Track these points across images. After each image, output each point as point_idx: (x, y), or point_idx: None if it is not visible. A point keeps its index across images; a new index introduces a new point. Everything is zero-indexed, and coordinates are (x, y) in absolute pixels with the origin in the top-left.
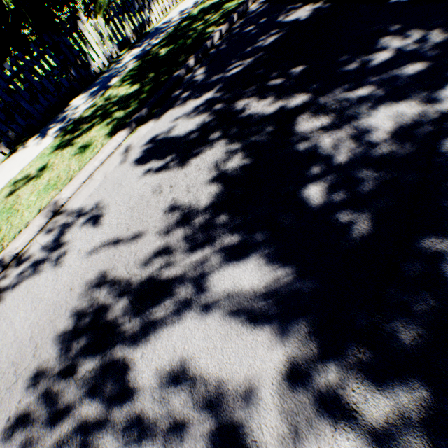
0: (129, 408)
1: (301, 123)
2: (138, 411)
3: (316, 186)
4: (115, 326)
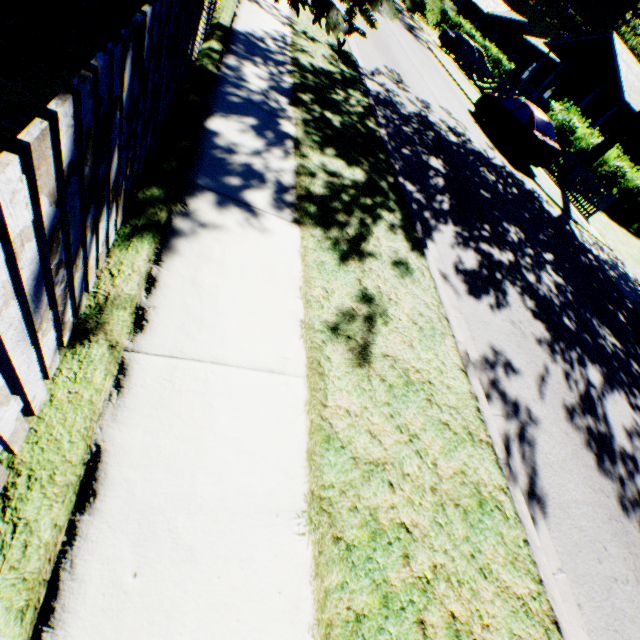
0: (638, 462)
1: (527, 276)
2: (639, 460)
3: (565, 319)
4: (601, 434)
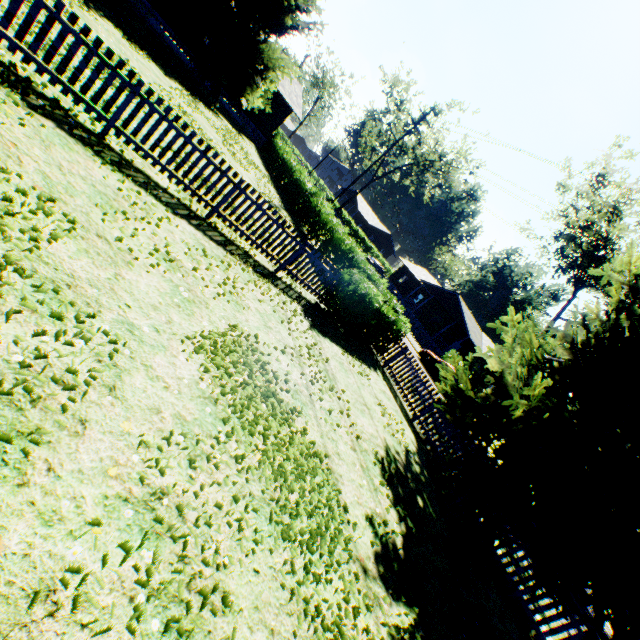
0: None
1: None
2: None
3: None
4: None
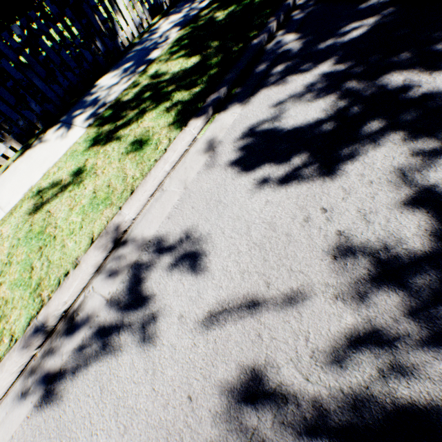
0: None
1: None
2: None
3: None
4: None
